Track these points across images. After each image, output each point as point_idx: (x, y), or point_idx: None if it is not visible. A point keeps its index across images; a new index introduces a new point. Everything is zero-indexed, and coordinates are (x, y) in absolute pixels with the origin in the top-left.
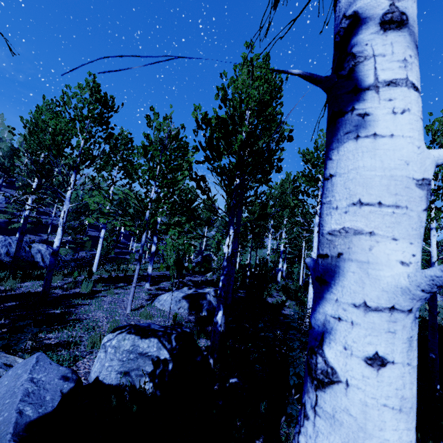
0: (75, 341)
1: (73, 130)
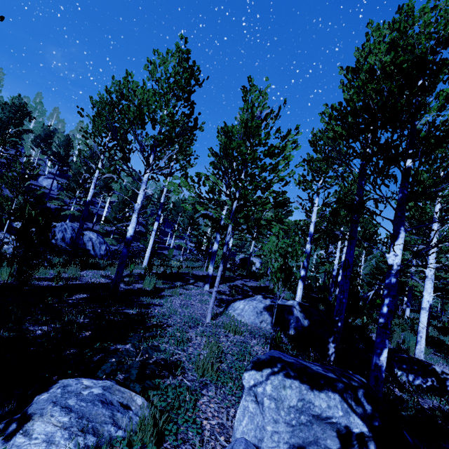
0: (175, 361)
1: (158, 102)
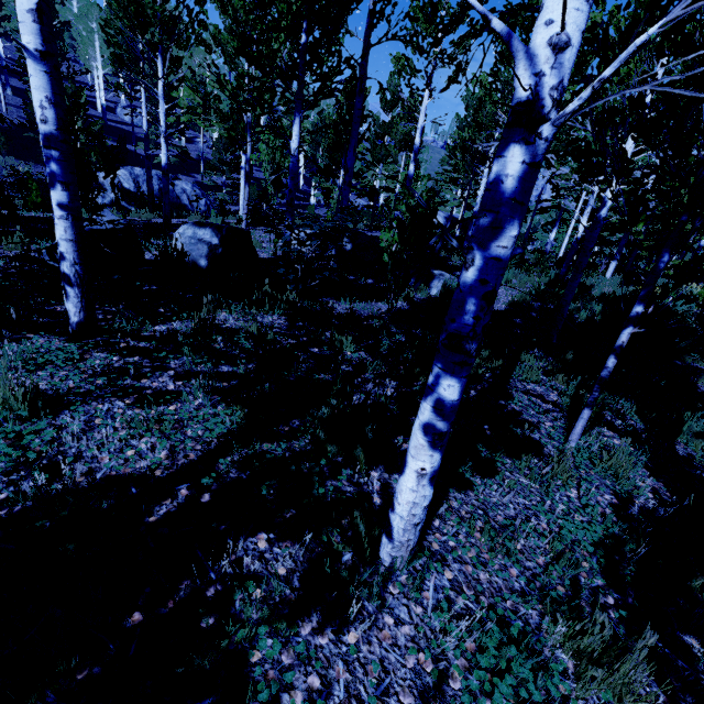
0: None
1: None
